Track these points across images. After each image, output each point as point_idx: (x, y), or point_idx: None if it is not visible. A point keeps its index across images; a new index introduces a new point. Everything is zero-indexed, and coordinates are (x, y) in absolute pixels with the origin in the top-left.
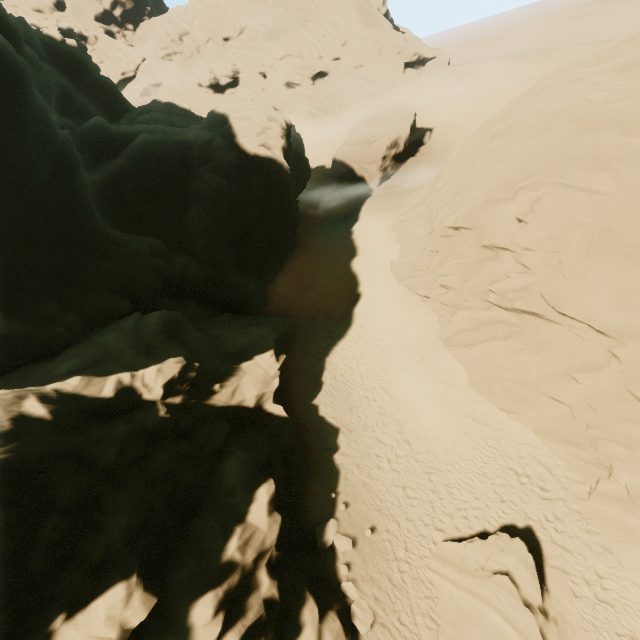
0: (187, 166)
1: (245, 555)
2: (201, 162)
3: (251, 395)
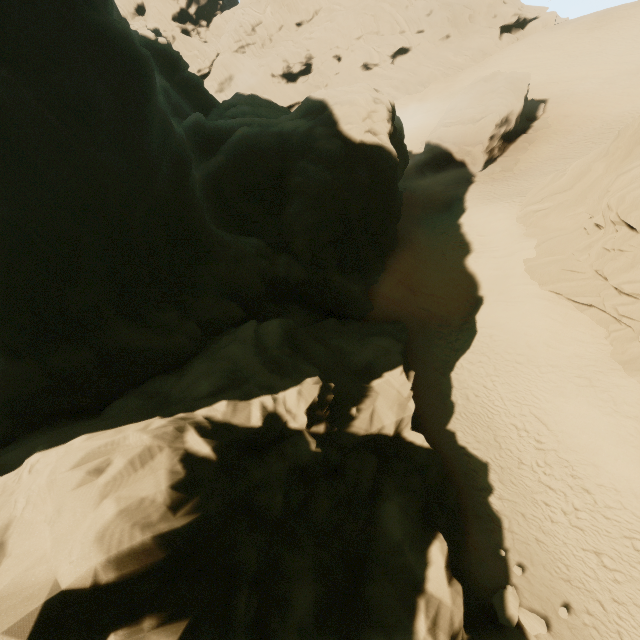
0: (286, 159)
1: None
2: (301, 154)
3: (390, 421)
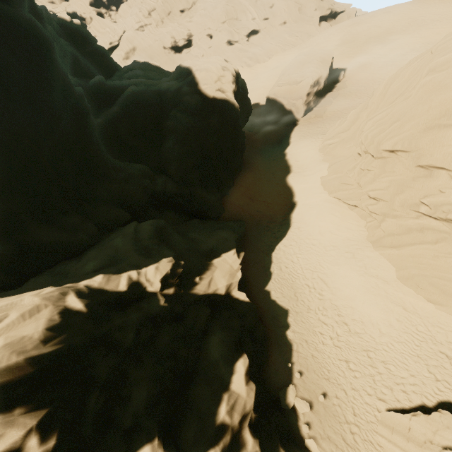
0: (163, 109)
1: (232, 418)
2: (173, 105)
3: (222, 285)
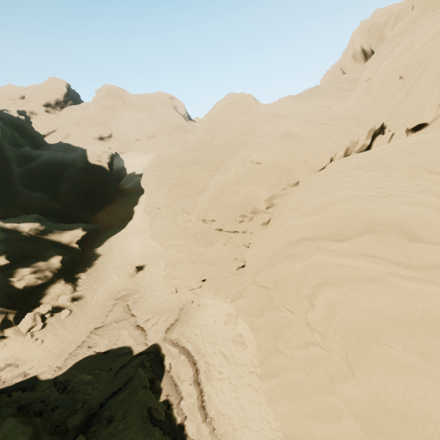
0: (64, 167)
1: (42, 266)
2: (70, 166)
3: (65, 239)
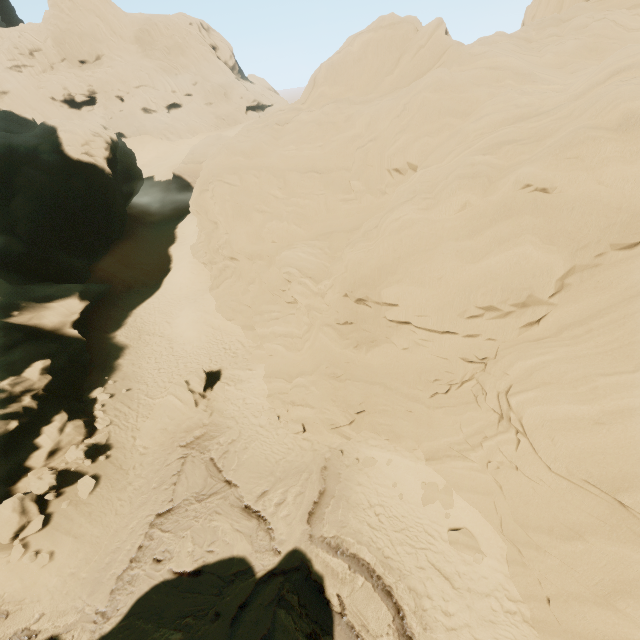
0: (13, 164)
1: (14, 388)
2: (27, 162)
3: (48, 320)
